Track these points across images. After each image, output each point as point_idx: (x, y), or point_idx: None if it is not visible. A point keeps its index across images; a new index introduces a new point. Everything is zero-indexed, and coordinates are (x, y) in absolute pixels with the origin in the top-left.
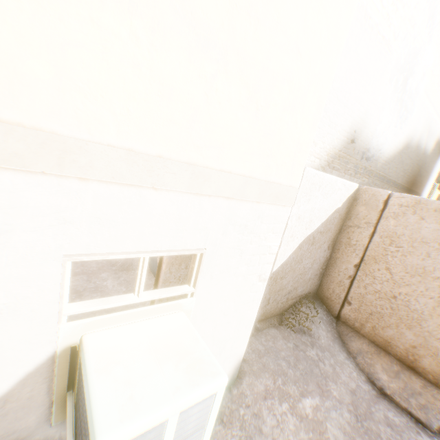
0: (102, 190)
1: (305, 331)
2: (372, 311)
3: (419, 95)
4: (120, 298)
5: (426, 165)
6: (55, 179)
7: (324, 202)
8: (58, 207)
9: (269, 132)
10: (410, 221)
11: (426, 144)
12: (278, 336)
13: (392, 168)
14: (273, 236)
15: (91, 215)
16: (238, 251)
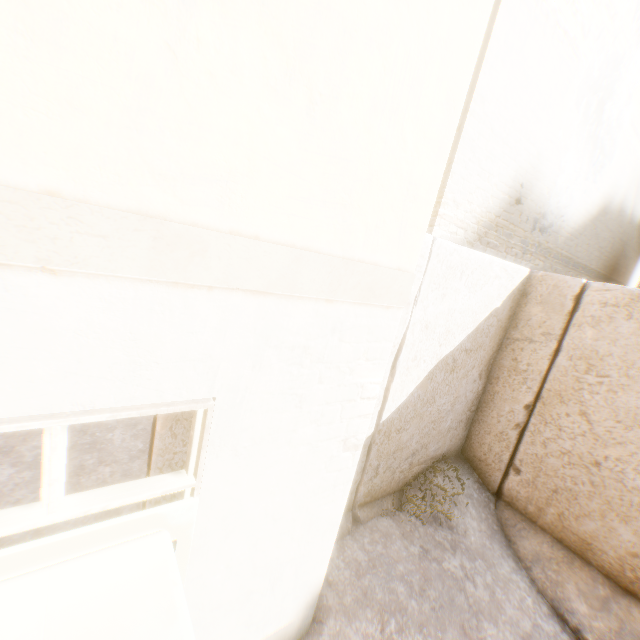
0: None
1: (442, 520)
2: (557, 487)
3: (623, 129)
4: (1, 517)
5: (634, 240)
6: None
7: (471, 299)
8: None
9: (344, 155)
10: (623, 330)
11: (634, 208)
12: (393, 532)
13: (582, 245)
14: (367, 365)
15: None
16: (292, 398)
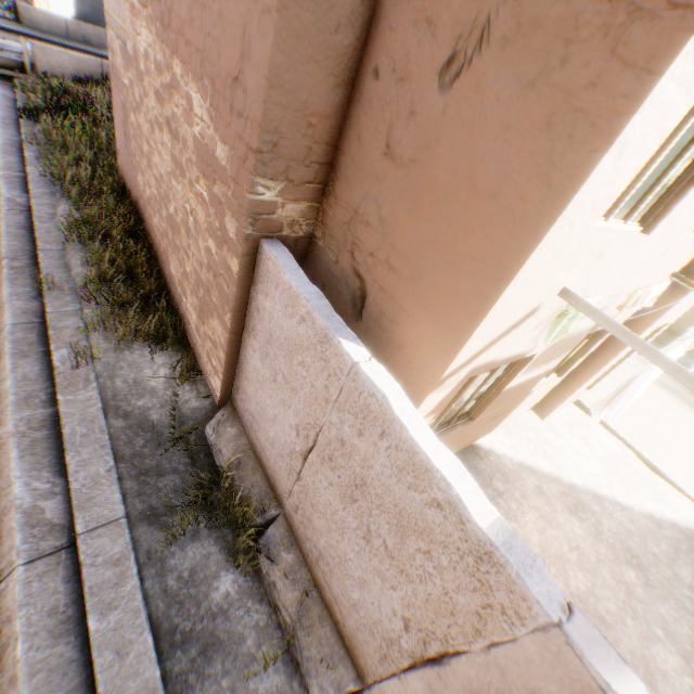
0: None
1: None
2: None
3: None
4: None
5: None
6: None
7: None
8: None
9: None
10: None
11: None
12: None
13: None
14: None
15: None
16: None
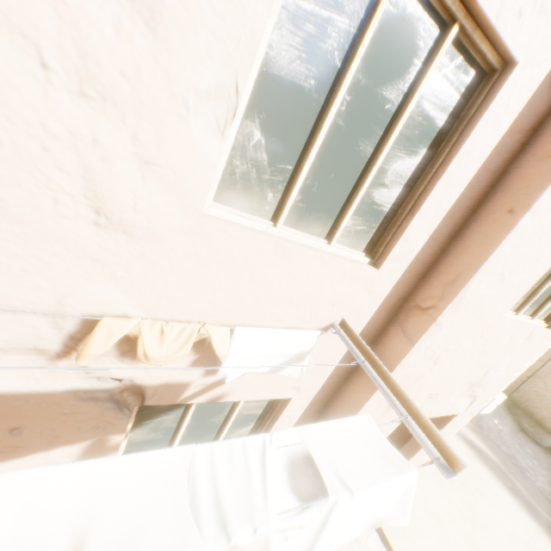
0: None
1: None
2: (528, 399)
3: None
4: None
5: None
6: None
7: None
8: None
9: None
10: None
11: None
12: None
13: None
14: None
15: None
16: None
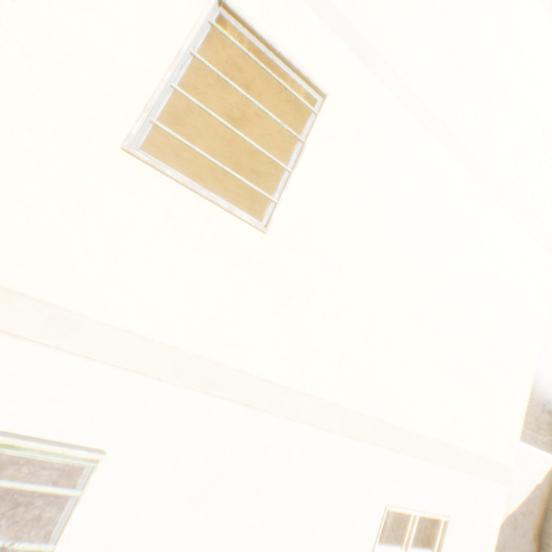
0: (410, 460)
1: None
2: None
3: None
4: (395, 547)
5: None
6: (396, 452)
7: (522, 474)
8: (393, 469)
9: (492, 422)
10: None
11: None
12: None
13: None
14: (494, 512)
15: (402, 476)
16: (469, 523)
